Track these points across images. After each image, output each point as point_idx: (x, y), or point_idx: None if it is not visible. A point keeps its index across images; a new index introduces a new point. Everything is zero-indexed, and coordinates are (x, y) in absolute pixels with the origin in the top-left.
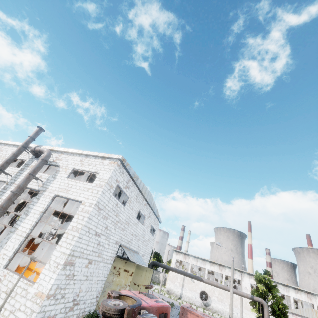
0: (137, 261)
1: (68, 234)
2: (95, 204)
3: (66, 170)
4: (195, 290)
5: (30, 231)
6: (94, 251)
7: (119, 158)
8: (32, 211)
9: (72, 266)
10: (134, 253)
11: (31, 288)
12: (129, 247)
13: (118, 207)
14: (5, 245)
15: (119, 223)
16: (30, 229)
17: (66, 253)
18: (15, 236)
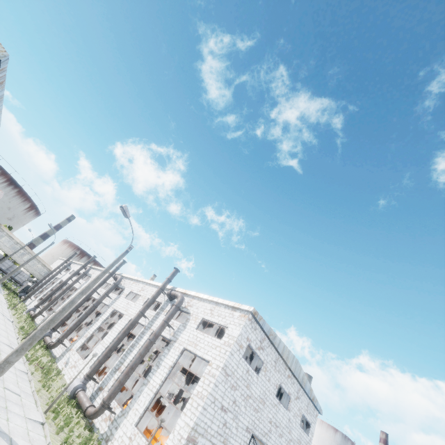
0: None
1: (193, 400)
2: (222, 368)
3: (196, 319)
4: None
5: (159, 387)
6: (219, 433)
7: (251, 311)
8: (163, 364)
9: (194, 444)
10: None
11: None
12: (267, 443)
13: (249, 375)
14: (138, 399)
15: (251, 399)
16: (159, 385)
17: (190, 424)
18: (147, 390)
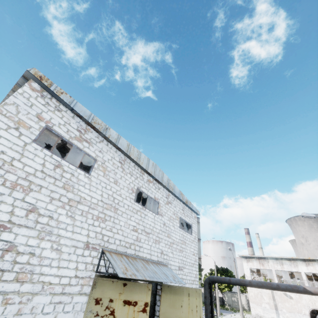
0: (151, 276)
1: None
2: None
3: None
4: (299, 311)
5: None
6: None
7: (28, 72)
8: None
9: None
10: (152, 264)
11: None
12: (137, 254)
13: (65, 173)
14: None
15: (84, 205)
16: None
17: None
18: None
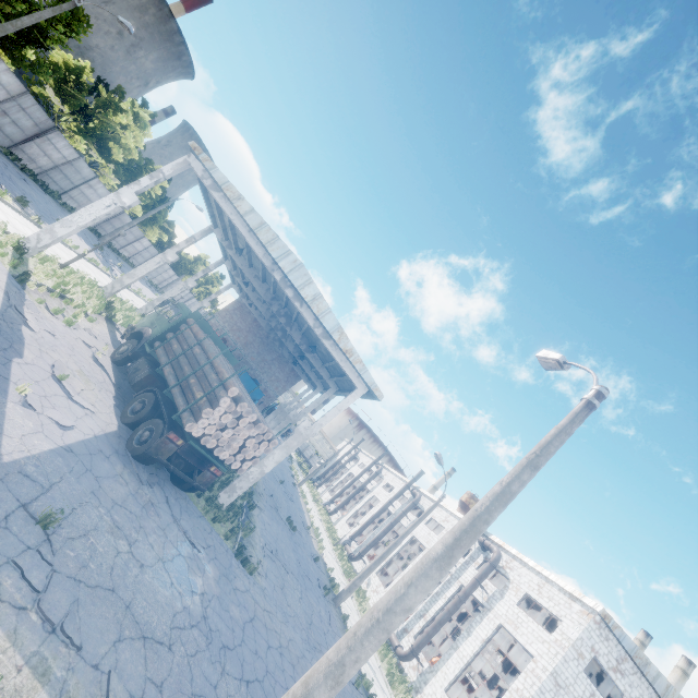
0: None
1: (511, 695)
2: (550, 672)
3: (517, 590)
4: None
5: (470, 659)
6: None
7: (597, 611)
8: (474, 633)
9: None
10: None
11: None
12: None
13: None
14: (447, 662)
15: None
16: (470, 657)
17: None
18: (456, 657)
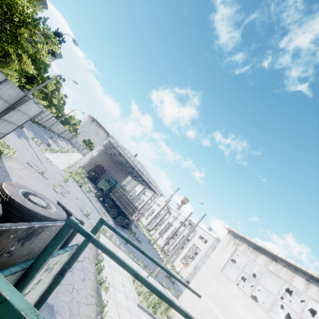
0: None
1: (196, 259)
2: (204, 252)
3: (198, 234)
4: None
5: (186, 253)
6: None
7: (216, 237)
8: (187, 246)
9: (196, 269)
10: None
11: (186, 269)
12: None
13: None
14: (180, 254)
15: None
16: (186, 252)
17: (195, 264)
18: (183, 253)
